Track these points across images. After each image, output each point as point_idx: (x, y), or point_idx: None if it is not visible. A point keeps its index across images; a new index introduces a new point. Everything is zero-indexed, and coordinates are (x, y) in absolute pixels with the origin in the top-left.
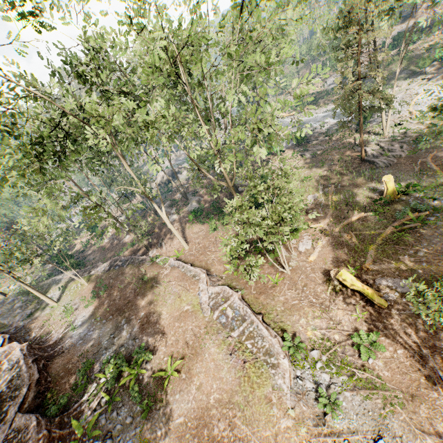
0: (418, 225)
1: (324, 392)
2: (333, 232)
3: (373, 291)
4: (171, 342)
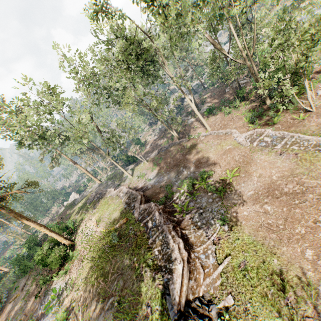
0: None
1: None
2: None
3: None
4: (224, 165)
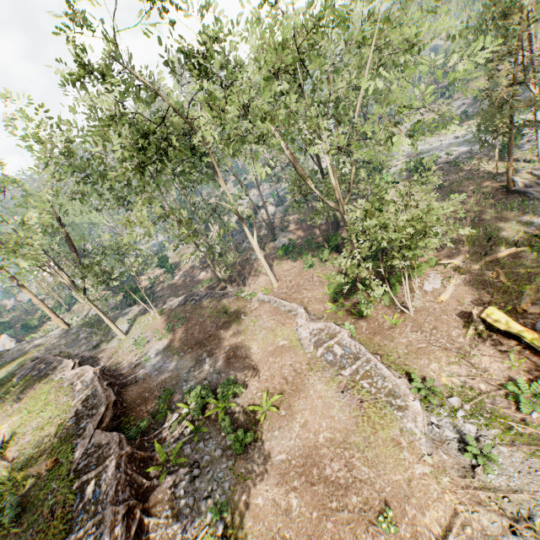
0: None
1: (472, 441)
2: (472, 270)
3: (534, 334)
4: (265, 377)
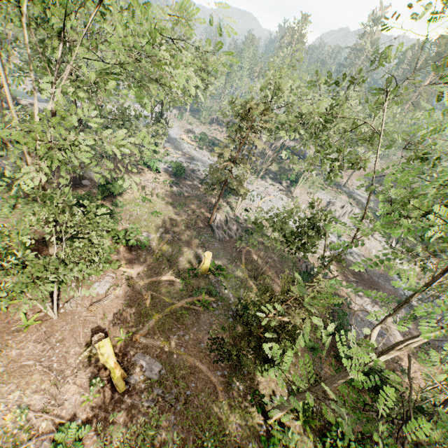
0: (202, 308)
1: None
2: (138, 284)
3: (120, 372)
4: None
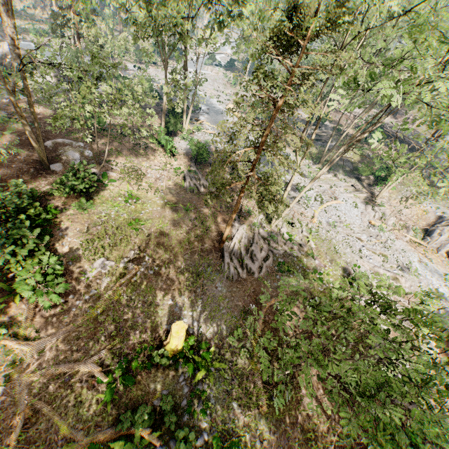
0: None
1: None
2: (25, 379)
3: None
4: None
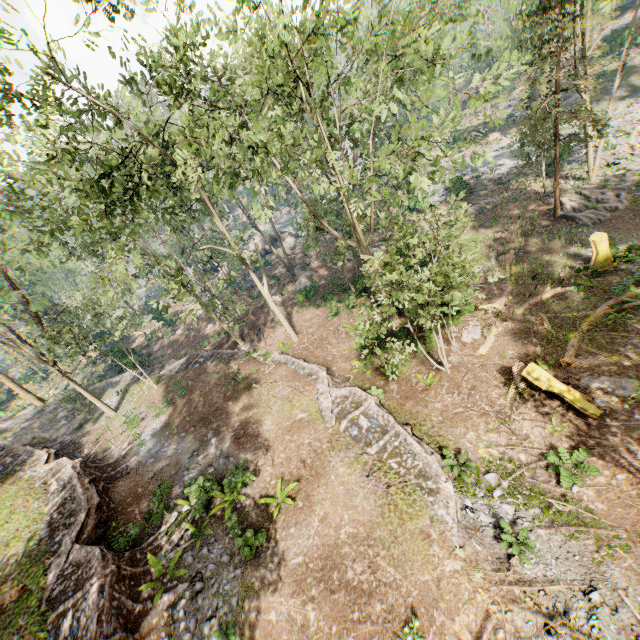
0: None
1: (508, 527)
2: (514, 315)
3: (578, 394)
4: (280, 460)
